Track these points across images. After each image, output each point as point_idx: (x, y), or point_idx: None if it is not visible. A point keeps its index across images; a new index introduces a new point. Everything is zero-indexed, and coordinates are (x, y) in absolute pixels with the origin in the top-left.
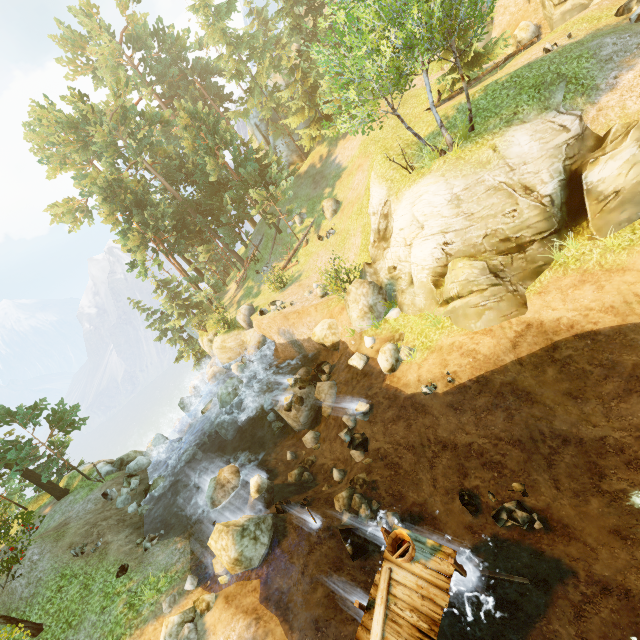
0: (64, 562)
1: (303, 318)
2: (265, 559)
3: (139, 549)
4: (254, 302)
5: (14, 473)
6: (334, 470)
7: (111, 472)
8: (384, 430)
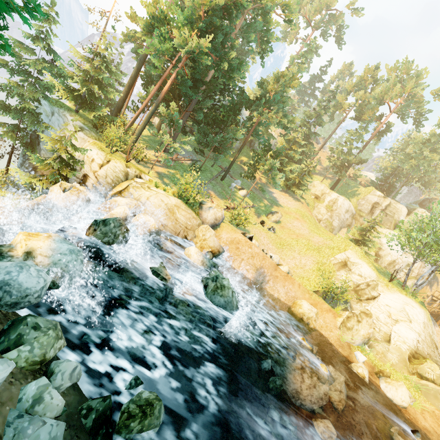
0: None
1: (288, 282)
2: None
3: None
4: None
5: None
6: None
7: None
8: None
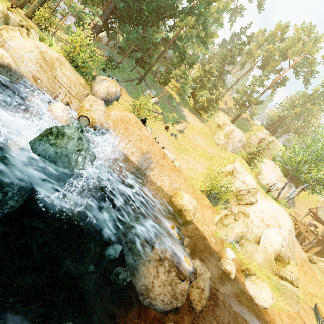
0: None
1: (174, 173)
2: None
3: None
4: None
5: None
6: None
7: None
8: None
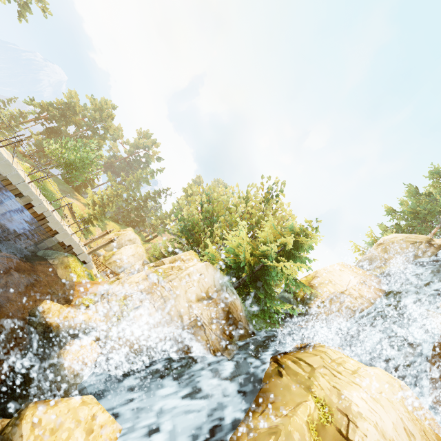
0: None
1: None
2: None
3: None
4: None
5: None
6: None
7: None
8: None
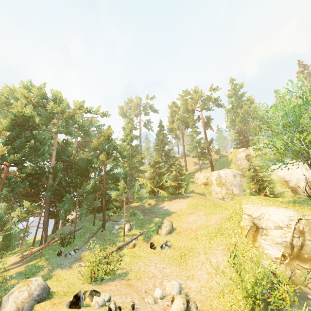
0: None
1: None
2: None
3: None
4: None
5: None
6: None
7: None
8: None
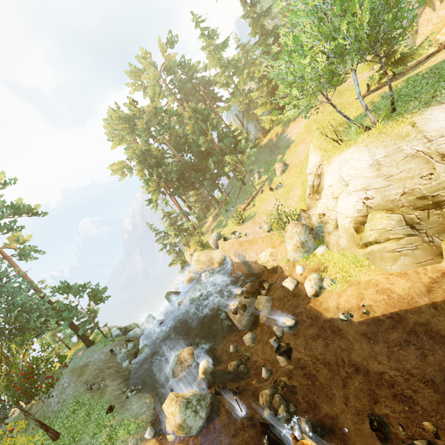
0: (80, 392)
1: (253, 246)
2: (201, 430)
3: (123, 396)
4: (222, 231)
5: (65, 325)
6: (262, 369)
7: (119, 335)
8: (305, 344)
